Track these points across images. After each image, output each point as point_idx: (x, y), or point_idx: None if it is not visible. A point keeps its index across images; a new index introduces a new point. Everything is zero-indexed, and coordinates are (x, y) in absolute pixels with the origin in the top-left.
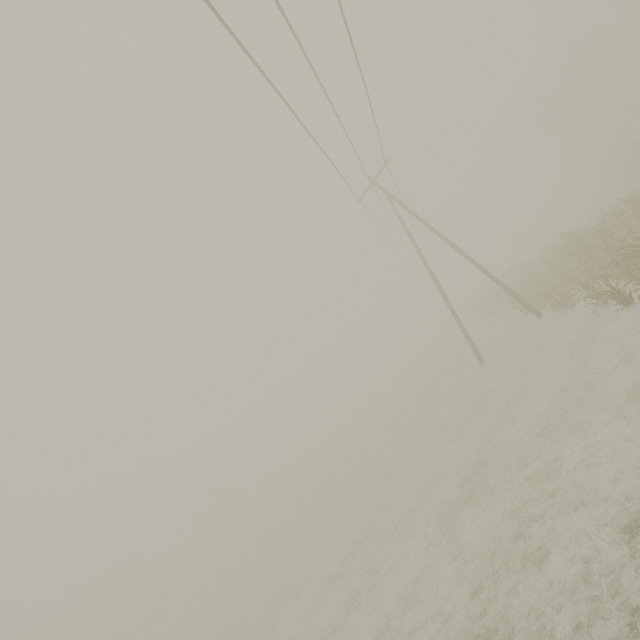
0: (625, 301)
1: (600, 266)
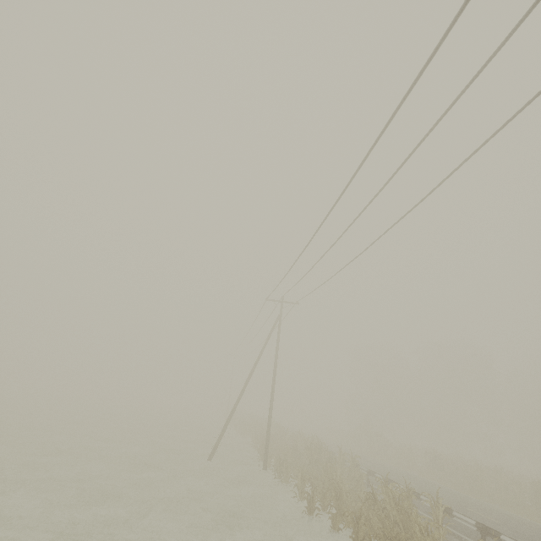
0: (310, 509)
1: (316, 476)
